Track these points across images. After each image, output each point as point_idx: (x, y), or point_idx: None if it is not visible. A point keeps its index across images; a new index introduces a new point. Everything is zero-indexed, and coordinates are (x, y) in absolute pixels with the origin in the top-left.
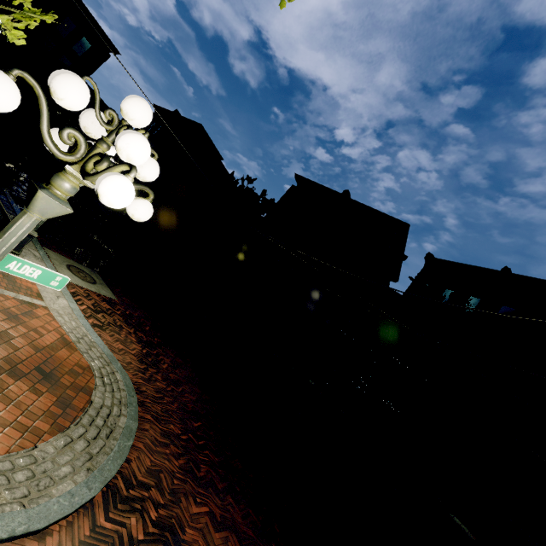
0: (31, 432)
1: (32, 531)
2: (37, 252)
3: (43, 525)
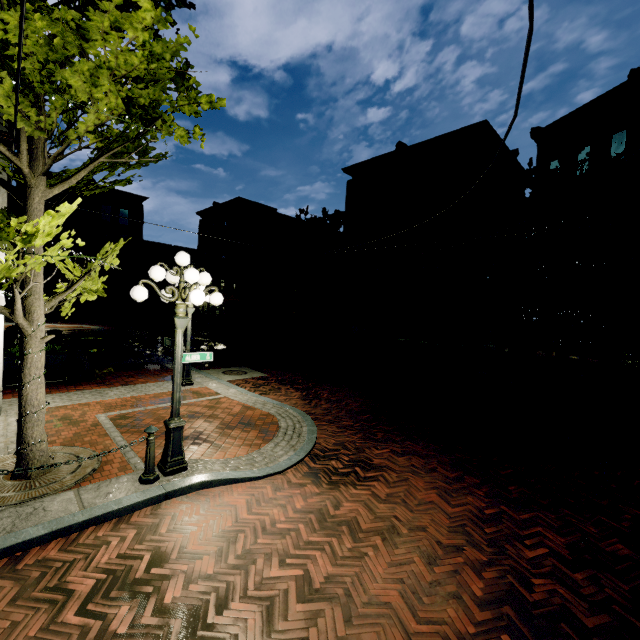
0: (254, 446)
1: (277, 472)
2: (200, 375)
3: (281, 470)
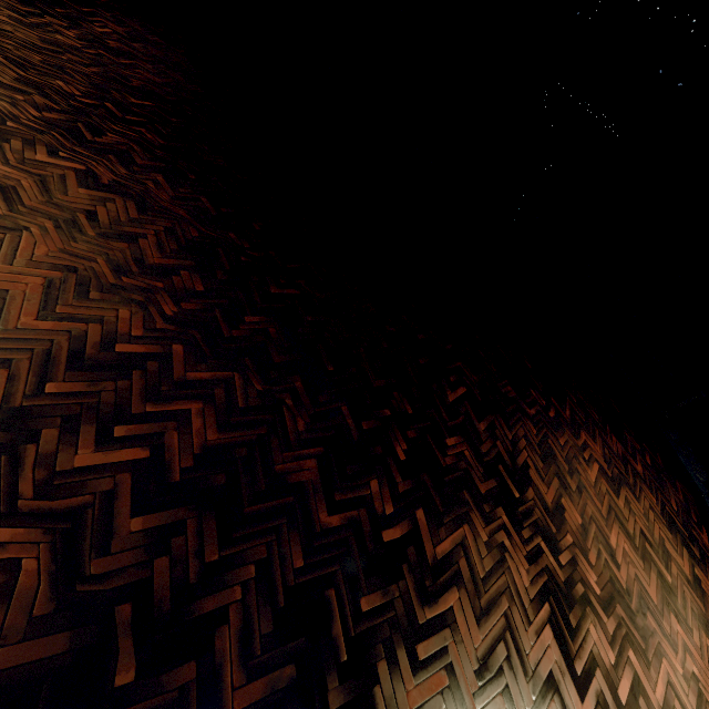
0: None
1: None
2: None
3: None
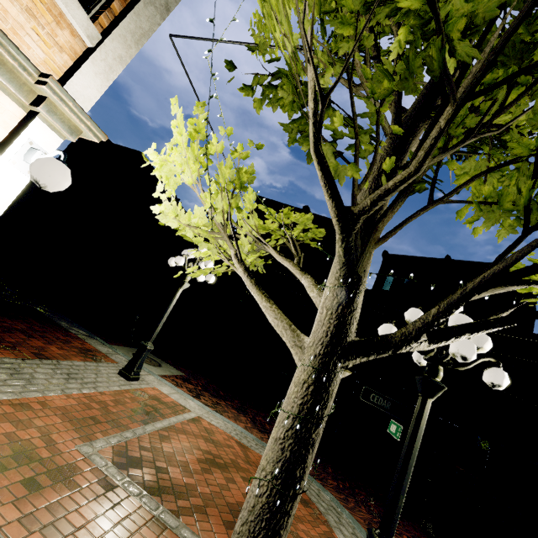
0: (326, 537)
1: None
2: (121, 356)
3: None
